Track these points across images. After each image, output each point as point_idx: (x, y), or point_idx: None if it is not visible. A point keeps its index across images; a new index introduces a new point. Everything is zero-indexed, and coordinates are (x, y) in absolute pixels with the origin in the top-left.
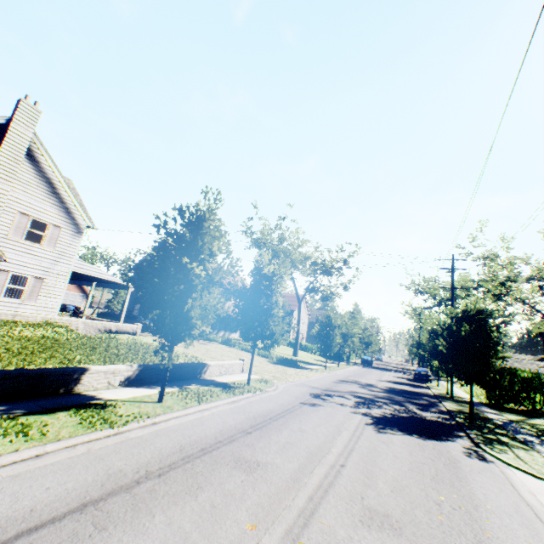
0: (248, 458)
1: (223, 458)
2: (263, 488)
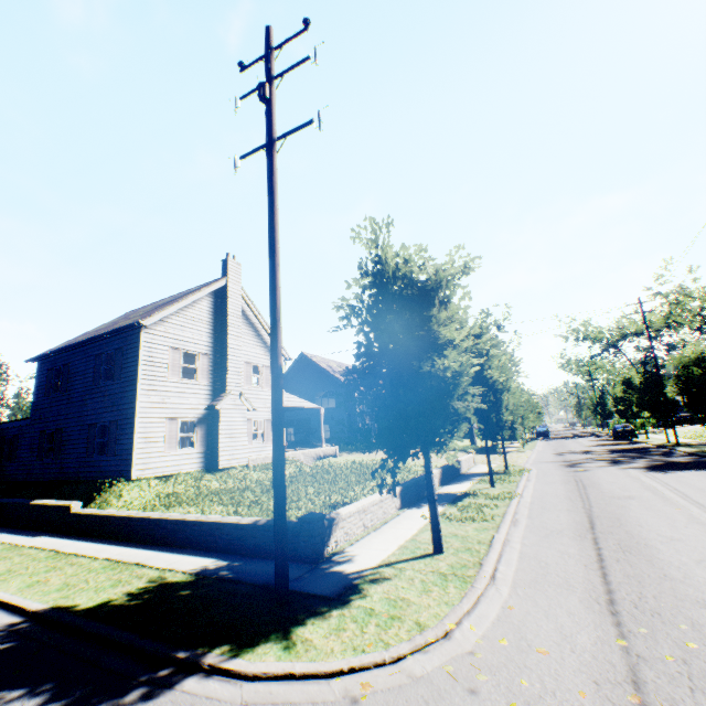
0: (615, 496)
1: (602, 498)
2: (652, 501)
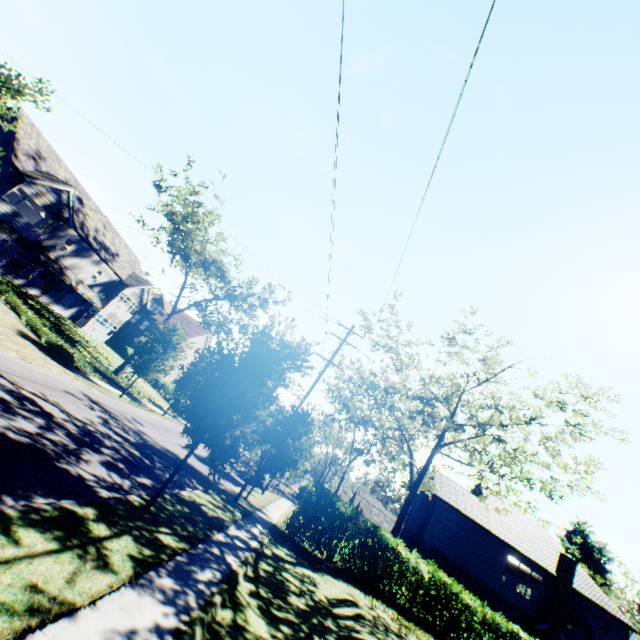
0: None
1: None
2: None
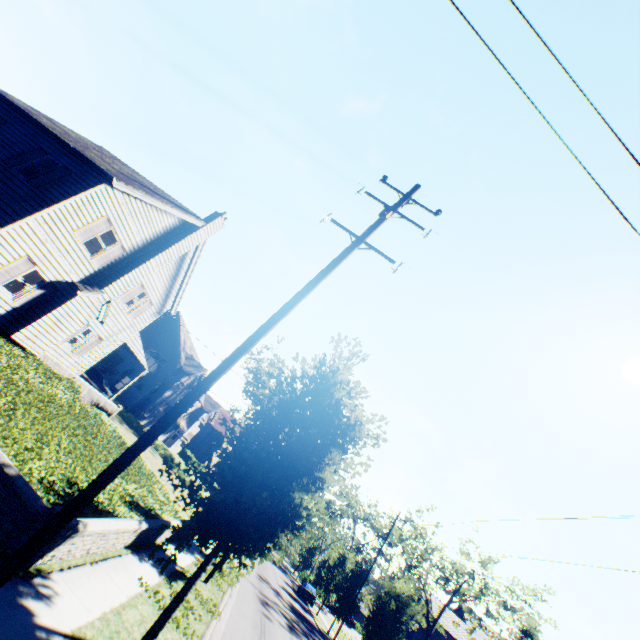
0: None
1: None
2: None
